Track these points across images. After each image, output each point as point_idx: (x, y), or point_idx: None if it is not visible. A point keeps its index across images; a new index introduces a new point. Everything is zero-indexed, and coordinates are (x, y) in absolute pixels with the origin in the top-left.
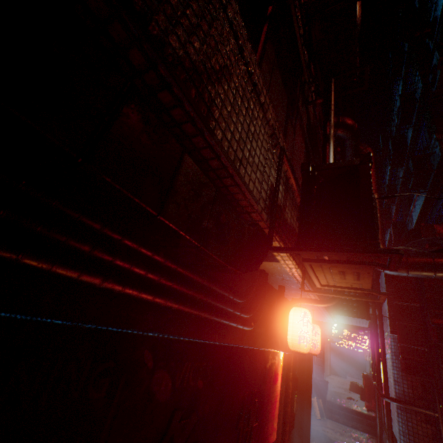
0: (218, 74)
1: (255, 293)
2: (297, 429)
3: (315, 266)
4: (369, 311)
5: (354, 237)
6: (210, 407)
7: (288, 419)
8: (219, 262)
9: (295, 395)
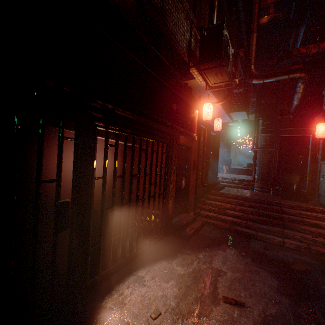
0: (165, 0)
1: (187, 97)
2: (212, 167)
3: (206, 73)
4: (246, 107)
5: (216, 57)
6: (176, 107)
7: (205, 151)
8: (173, 72)
9: (211, 154)
